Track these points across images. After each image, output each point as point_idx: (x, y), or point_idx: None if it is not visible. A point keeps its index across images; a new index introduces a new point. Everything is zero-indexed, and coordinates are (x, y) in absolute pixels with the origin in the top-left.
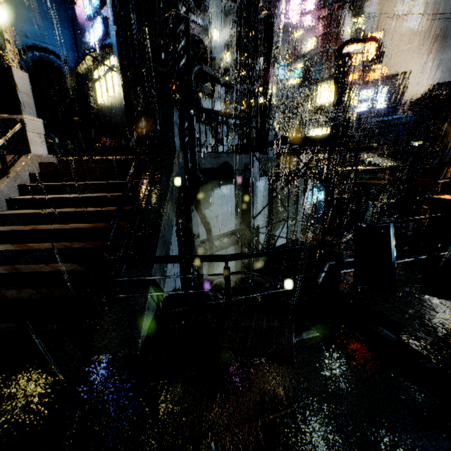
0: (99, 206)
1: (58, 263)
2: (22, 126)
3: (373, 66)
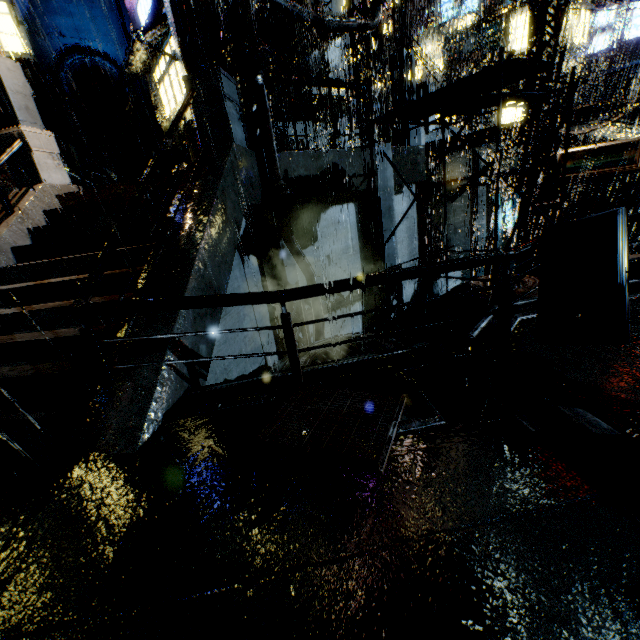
0: (126, 246)
1: (66, 328)
2: (23, 143)
3: None
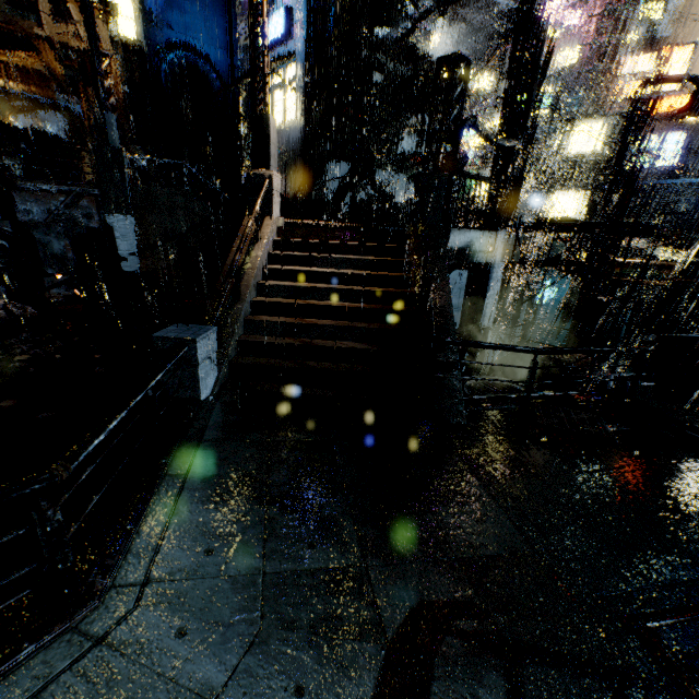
0: (360, 285)
1: (342, 341)
2: (269, 184)
3: (683, 118)
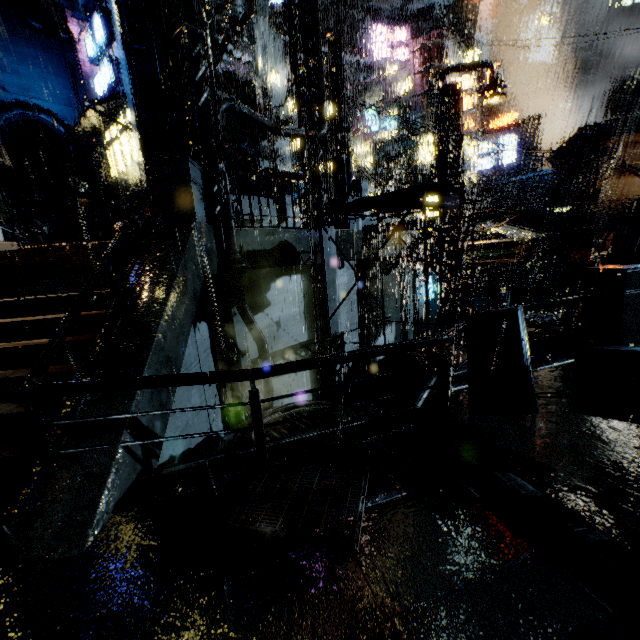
0: None
1: None
2: None
3: (488, 101)
